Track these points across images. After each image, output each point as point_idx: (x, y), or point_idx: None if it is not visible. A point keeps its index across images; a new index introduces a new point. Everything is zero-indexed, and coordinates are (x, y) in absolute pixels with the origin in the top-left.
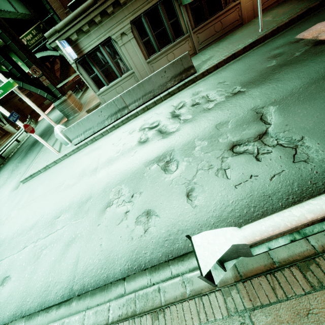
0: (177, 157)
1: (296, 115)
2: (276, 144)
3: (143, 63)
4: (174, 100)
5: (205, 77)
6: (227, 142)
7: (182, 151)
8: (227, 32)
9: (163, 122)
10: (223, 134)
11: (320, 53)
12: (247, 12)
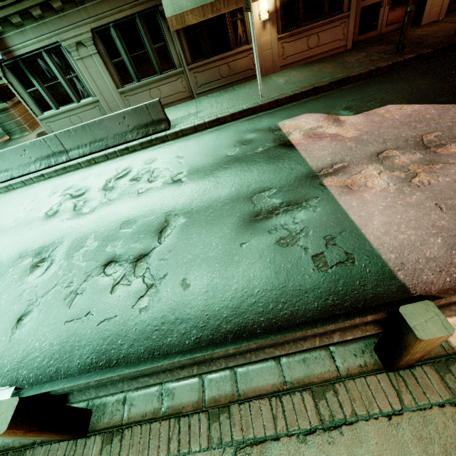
0: (57, 255)
1: (187, 241)
2: (141, 275)
3: (113, 92)
4: (125, 162)
5: (177, 140)
6: (111, 253)
7: (67, 248)
8: (238, 81)
9: (89, 192)
10: (118, 239)
11: (273, 158)
12: (265, 62)
